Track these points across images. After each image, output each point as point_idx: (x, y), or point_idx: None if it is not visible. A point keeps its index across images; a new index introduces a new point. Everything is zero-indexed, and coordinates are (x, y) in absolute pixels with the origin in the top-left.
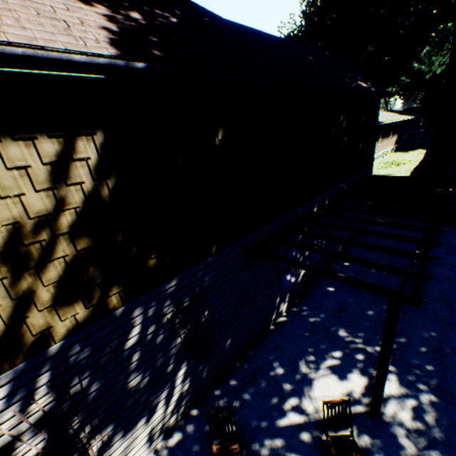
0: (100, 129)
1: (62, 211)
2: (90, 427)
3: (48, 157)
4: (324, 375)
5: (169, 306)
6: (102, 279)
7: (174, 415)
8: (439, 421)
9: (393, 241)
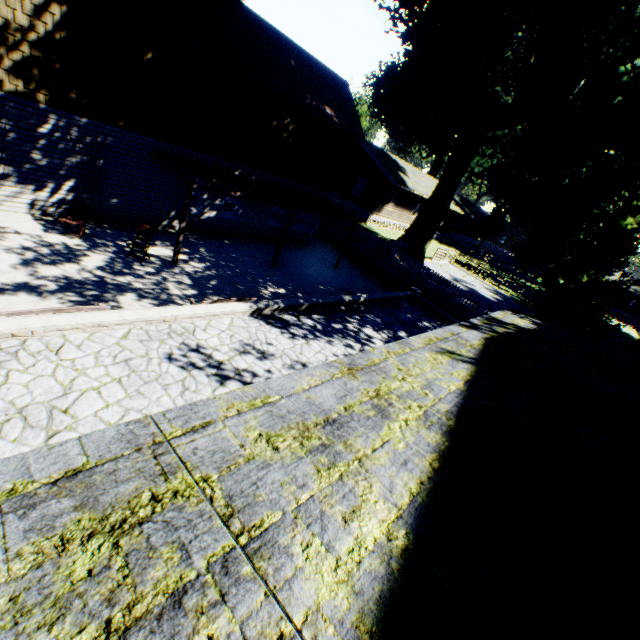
0: (68, 6)
1: (32, 31)
2: (1, 156)
3: (35, 2)
4: (167, 249)
5: (76, 133)
6: (40, 81)
7: (54, 208)
8: (204, 276)
9: (312, 256)
